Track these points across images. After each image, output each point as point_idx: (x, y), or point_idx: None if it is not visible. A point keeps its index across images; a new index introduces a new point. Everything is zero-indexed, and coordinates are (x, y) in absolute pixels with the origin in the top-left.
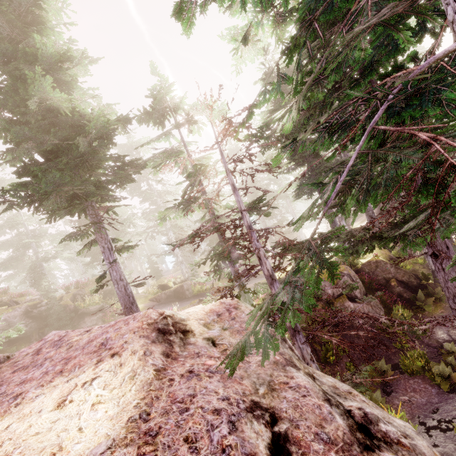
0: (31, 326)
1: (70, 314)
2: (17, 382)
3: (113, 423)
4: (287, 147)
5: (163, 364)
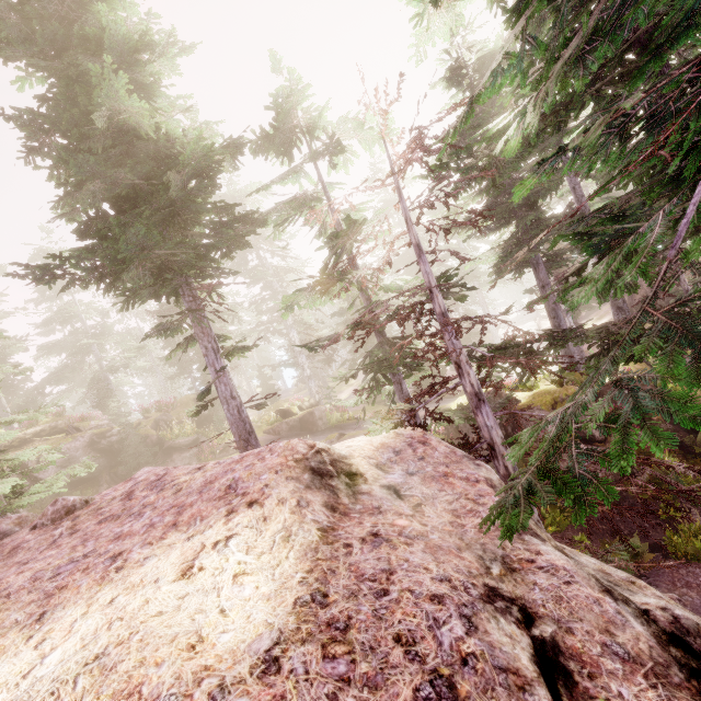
0: (99, 463)
1: (153, 448)
2: (109, 537)
3: (273, 606)
4: (544, 165)
5: (329, 521)
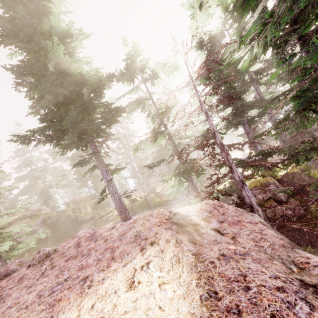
0: (47, 231)
1: (73, 222)
2: (76, 268)
3: (188, 302)
4: (286, 61)
5: (195, 249)
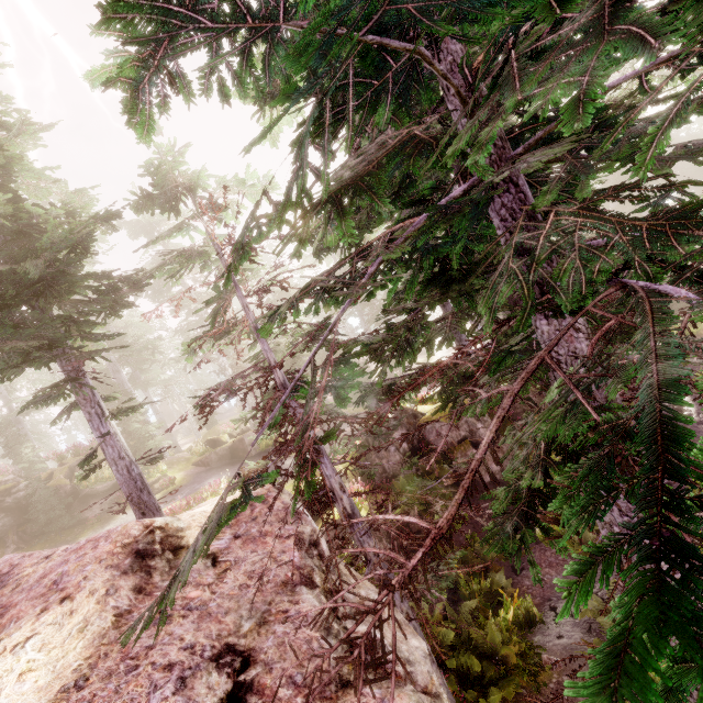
0: (5, 523)
1: (66, 499)
2: None
3: (40, 696)
4: (275, 316)
5: (130, 604)
